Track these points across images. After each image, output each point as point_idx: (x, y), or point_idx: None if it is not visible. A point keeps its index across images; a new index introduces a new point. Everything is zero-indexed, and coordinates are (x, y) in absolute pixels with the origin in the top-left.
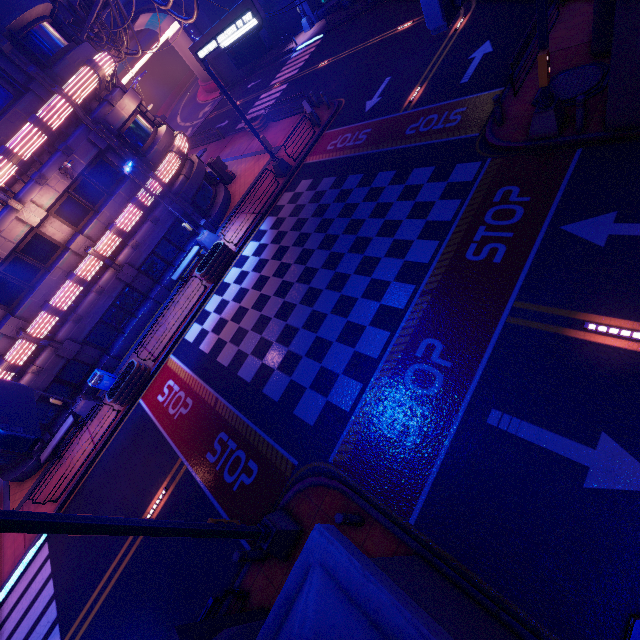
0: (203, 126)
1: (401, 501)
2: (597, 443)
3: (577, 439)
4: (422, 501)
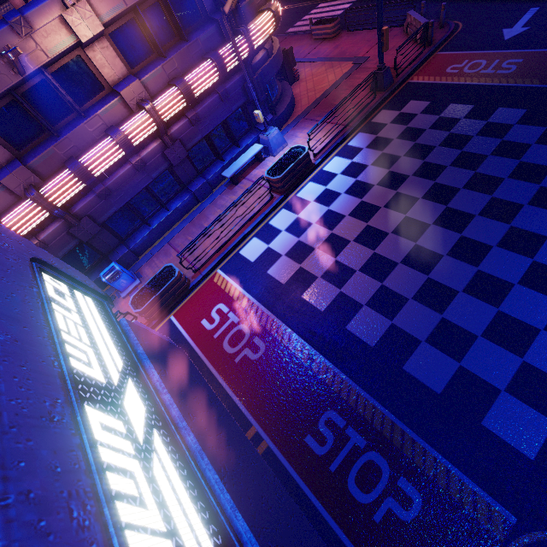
0: None
1: None
2: None
3: None
4: None
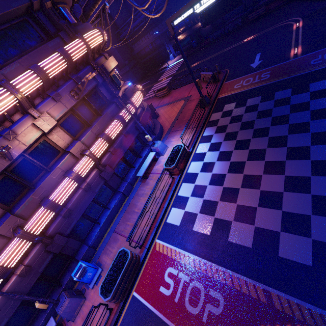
0: None
1: None
2: None
3: None
4: None
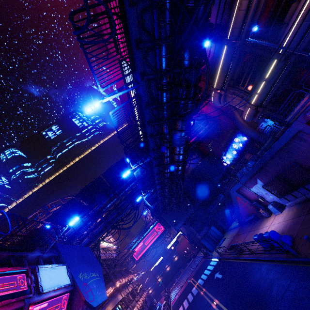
0: None
1: None
2: None
3: None
4: None
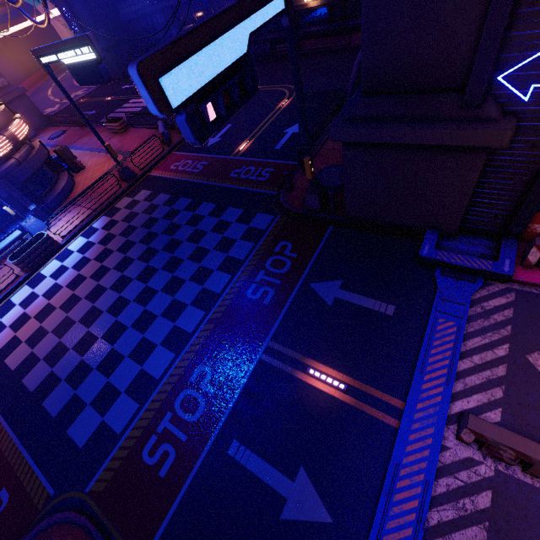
0: (71, 107)
1: (140, 537)
2: (296, 476)
3: (285, 472)
4: (158, 536)
